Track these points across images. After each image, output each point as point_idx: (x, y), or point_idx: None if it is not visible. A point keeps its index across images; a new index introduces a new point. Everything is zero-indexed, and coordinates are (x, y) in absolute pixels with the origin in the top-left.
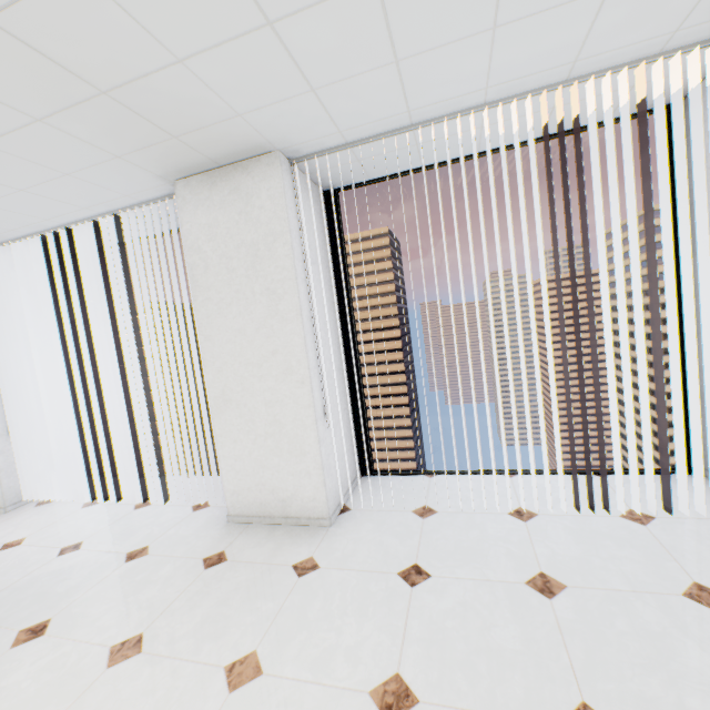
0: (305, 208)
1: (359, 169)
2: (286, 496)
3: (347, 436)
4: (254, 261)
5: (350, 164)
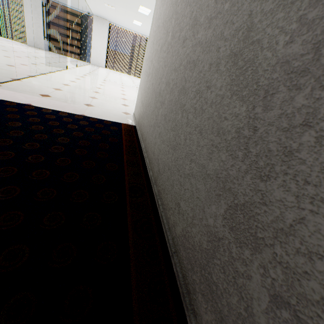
0: (44, 3)
1: (53, 1)
2: (38, 45)
3: (47, 43)
4: (36, 8)
5: (52, 0)
